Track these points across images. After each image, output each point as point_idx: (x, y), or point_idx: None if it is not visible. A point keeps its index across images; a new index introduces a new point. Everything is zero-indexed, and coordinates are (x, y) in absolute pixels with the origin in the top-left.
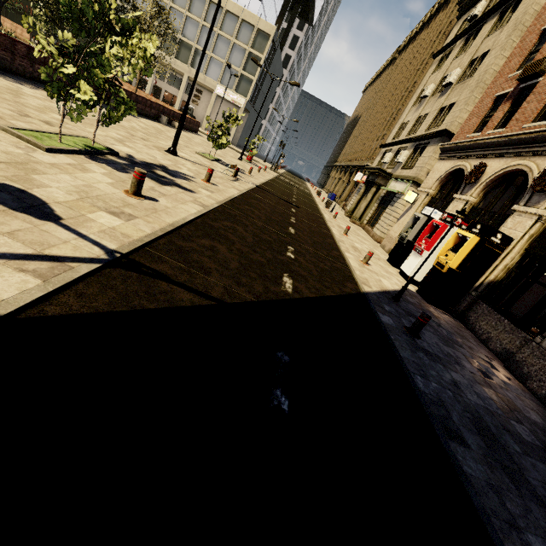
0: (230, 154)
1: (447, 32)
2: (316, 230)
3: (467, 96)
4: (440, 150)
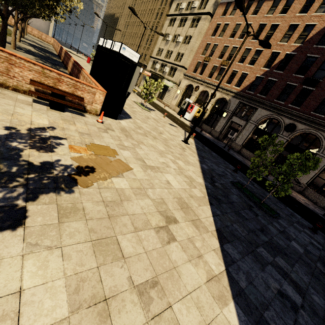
0: (88, 64)
1: (169, 1)
2: (164, 110)
3: (188, 54)
4: (183, 74)
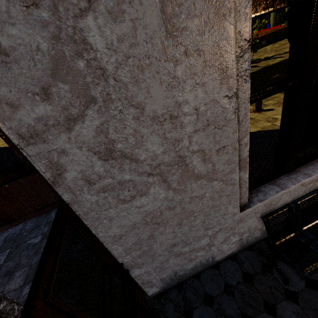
0: None
1: None
2: None
3: None
4: None
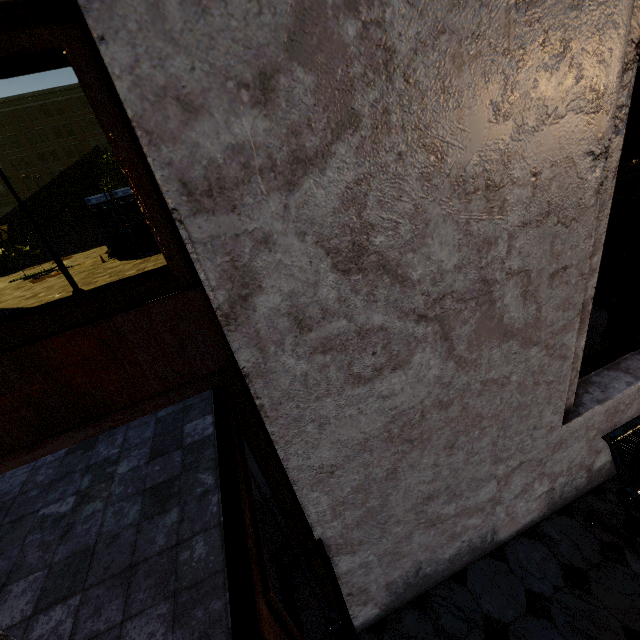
0: None
1: None
2: None
3: None
4: None
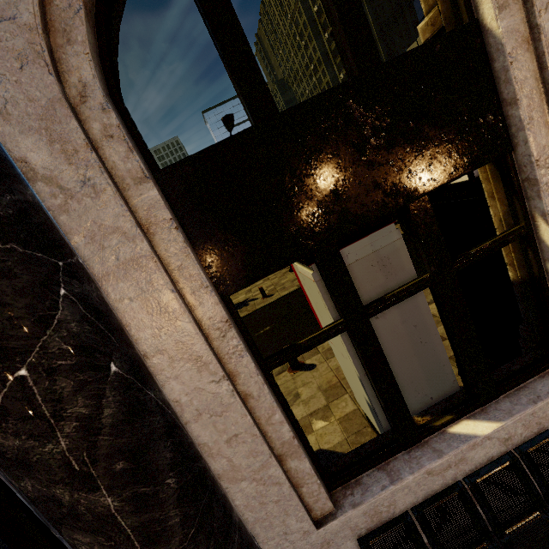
0: None
1: None
2: None
3: None
4: None
